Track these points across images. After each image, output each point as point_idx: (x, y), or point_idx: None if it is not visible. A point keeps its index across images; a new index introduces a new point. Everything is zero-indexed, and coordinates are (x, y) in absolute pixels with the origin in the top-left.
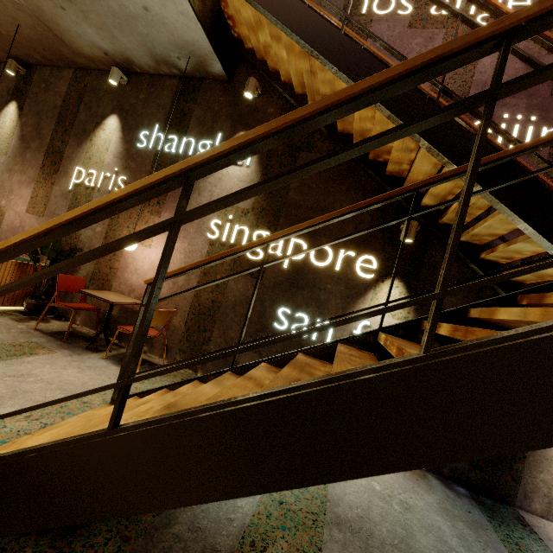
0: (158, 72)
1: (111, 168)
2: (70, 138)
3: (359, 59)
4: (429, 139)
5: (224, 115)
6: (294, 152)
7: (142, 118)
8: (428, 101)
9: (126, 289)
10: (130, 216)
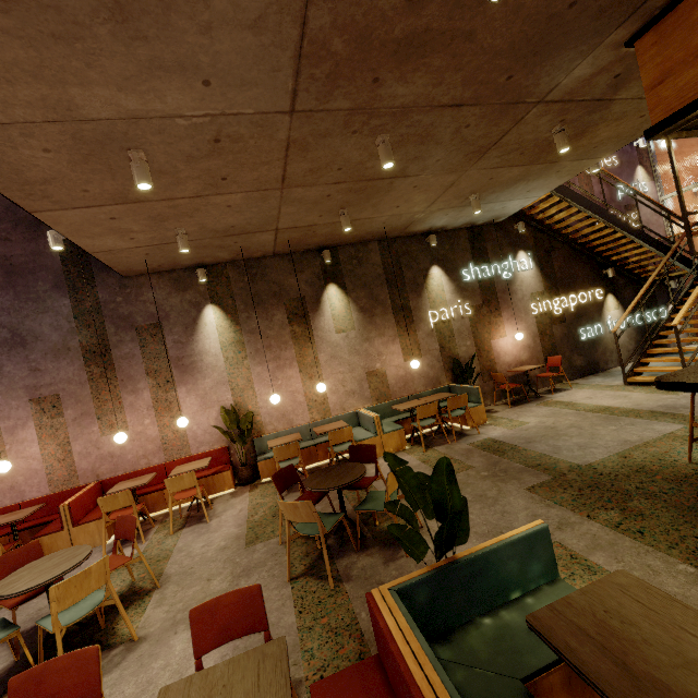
0: (454, 228)
1: (453, 302)
2: (408, 294)
3: (619, 221)
4: (648, 244)
5: (505, 244)
6: (548, 253)
7: (456, 262)
8: (643, 232)
9: (506, 366)
10: (484, 325)
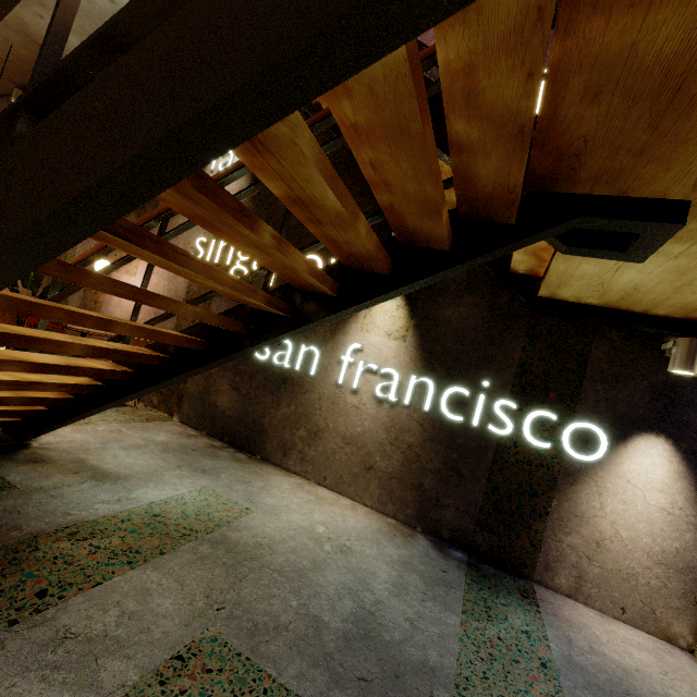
0: None
1: None
2: None
3: None
4: None
5: None
6: None
7: None
8: None
9: None
10: None
